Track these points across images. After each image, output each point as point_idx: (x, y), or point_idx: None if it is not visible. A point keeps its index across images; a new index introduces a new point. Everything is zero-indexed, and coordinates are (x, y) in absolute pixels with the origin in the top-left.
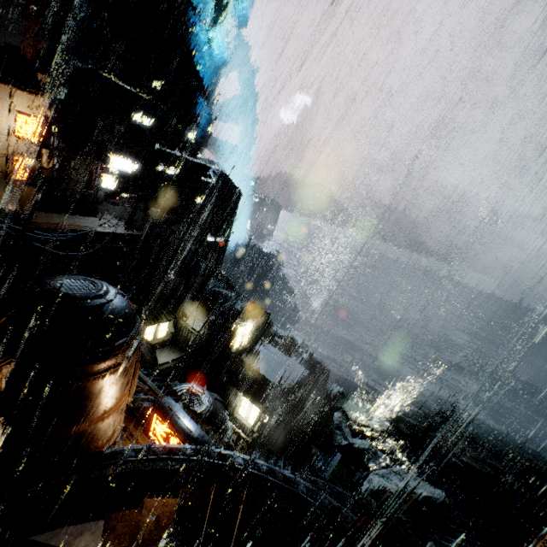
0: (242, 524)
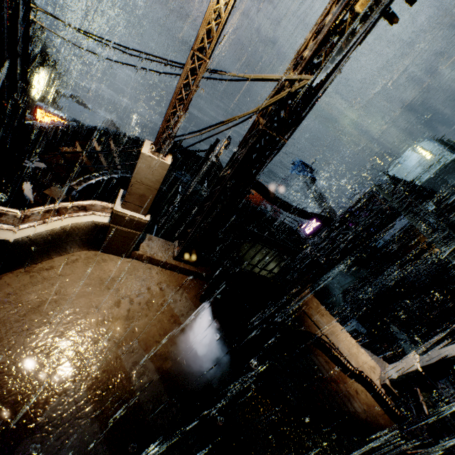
0: (115, 144)
